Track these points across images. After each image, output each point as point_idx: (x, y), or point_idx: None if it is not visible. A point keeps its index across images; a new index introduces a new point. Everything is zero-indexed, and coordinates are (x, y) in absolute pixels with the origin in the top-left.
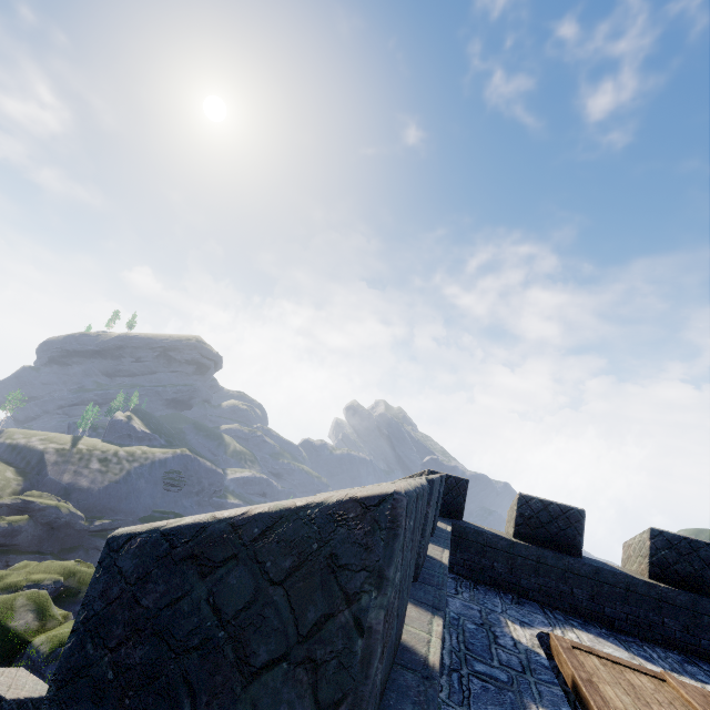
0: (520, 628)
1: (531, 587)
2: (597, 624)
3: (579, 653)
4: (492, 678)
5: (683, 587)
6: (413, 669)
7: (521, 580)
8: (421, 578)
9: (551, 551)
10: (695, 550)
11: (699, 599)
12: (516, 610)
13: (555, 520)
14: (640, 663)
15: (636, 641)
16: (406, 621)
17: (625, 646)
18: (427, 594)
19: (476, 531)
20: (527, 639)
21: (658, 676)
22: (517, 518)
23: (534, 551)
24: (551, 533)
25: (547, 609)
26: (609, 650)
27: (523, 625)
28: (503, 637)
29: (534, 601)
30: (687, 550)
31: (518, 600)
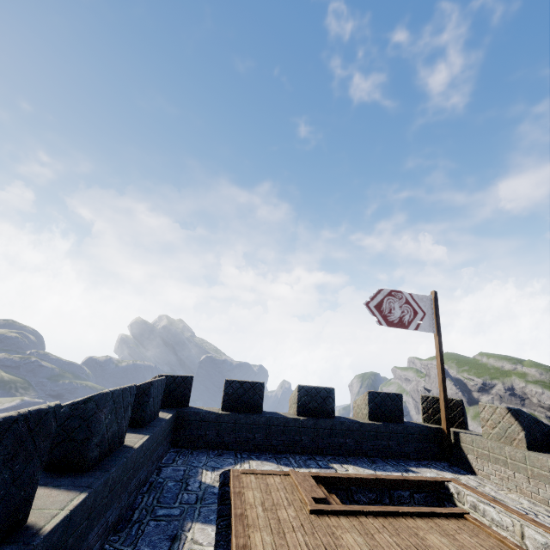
0: (211, 473)
1: (231, 441)
2: (268, 452)
3: (244, 476)
4: (167, 516)
5: (313, 416)
6: (18, 541)
7: (225, 438)
8: (97, 466)
9: (243, 414)
10: (318, 393)
11: (318, 421)
12: (215, 461)
13: (247, 393)
14: (281, 469)
15: (287, 456)
16: (47, 506)
17: (278, 461)
18: (91, 477)
19: (195, 413)
20: (212, 479)
21: (286, 473)
22: (224, 397)
23: (233, 417)
24: (245, 401)
25: (239, 453)
26: (266, 467)
27: (214, 470)
28: (193, 483)
29: (232, 450)
30: (315, 394)
31: (221, 453)
